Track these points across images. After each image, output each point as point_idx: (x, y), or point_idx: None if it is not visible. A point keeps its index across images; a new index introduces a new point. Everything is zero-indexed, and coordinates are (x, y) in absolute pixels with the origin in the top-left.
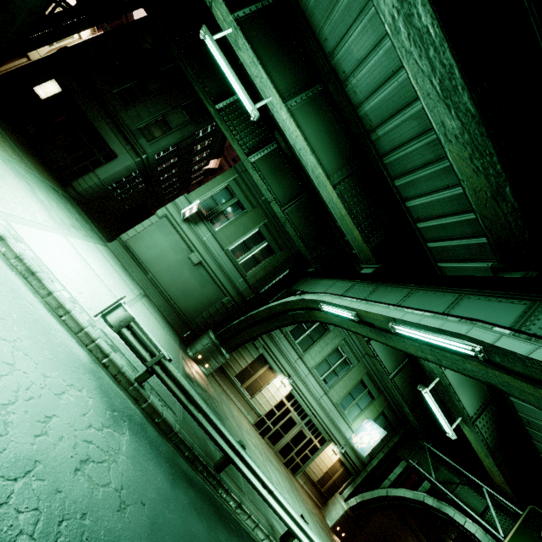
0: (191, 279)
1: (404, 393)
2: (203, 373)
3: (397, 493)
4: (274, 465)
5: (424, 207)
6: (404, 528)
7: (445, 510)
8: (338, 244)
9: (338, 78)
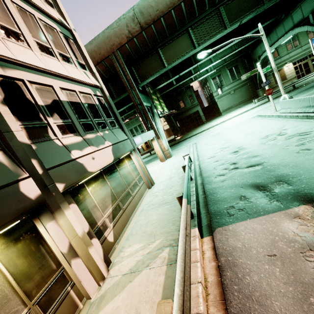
0: (238, 95)
1: None
2: None
3: None
4: None
5: None
6: None
7: None
8: None
9: None
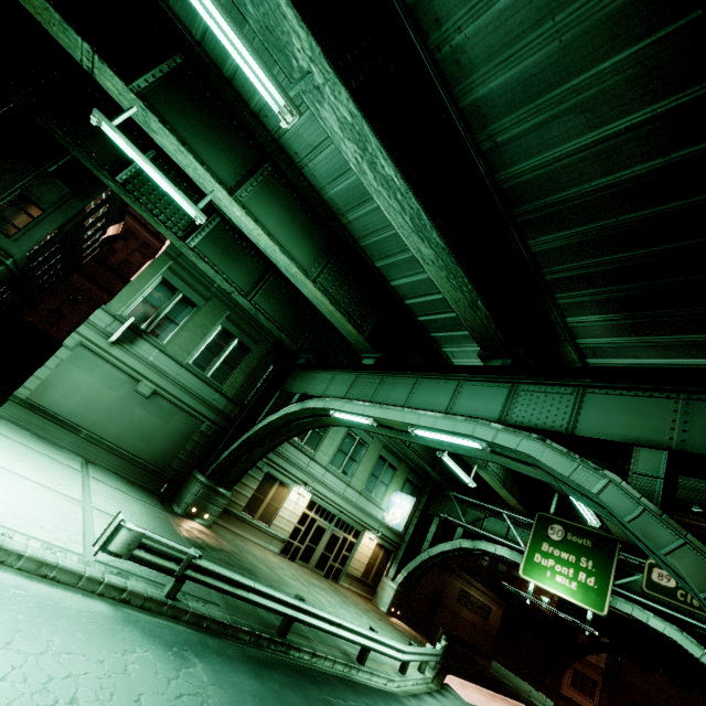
0: (148, 416)
1: (423, 454)
2: (205, 528)
3: (437, 550)
4: (317, 585)
5: (409, 287)
6: (448, 575)
7: (479, 546)
8: (323, 322)
9: (290, 158)
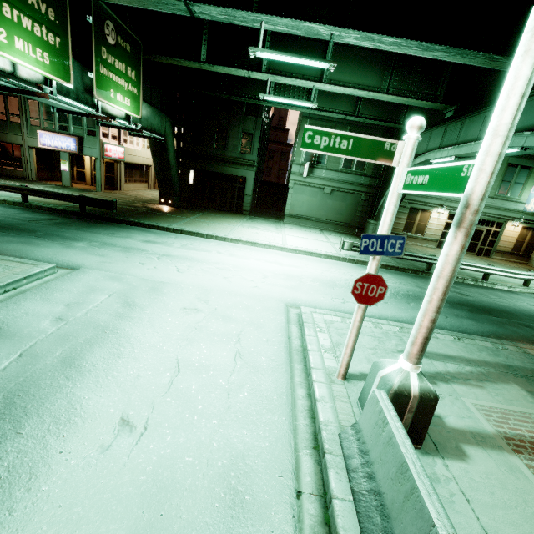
0: (334, 202)
1: None
2: None
3: None
4: (466, 259)
5: None
6: None
7: None
8: None
9: None
